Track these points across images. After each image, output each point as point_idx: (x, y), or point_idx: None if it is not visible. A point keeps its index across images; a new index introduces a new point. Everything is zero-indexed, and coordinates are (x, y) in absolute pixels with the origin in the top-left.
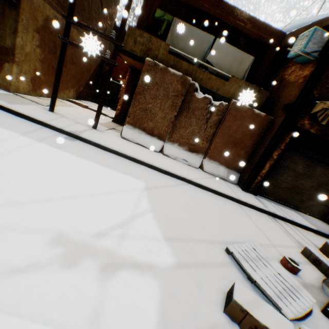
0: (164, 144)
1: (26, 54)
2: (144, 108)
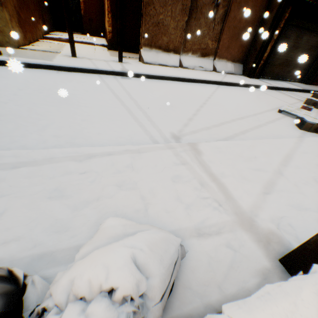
0: (180, 57)
1: None
2: (156, 23)
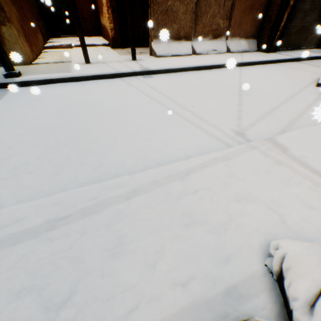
0: (192, 44)
1: (5, 1)
2: (165, 10)
